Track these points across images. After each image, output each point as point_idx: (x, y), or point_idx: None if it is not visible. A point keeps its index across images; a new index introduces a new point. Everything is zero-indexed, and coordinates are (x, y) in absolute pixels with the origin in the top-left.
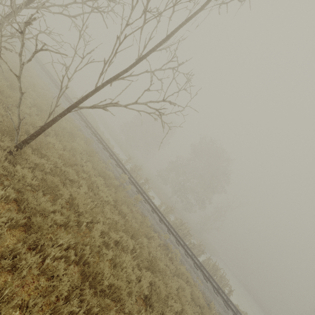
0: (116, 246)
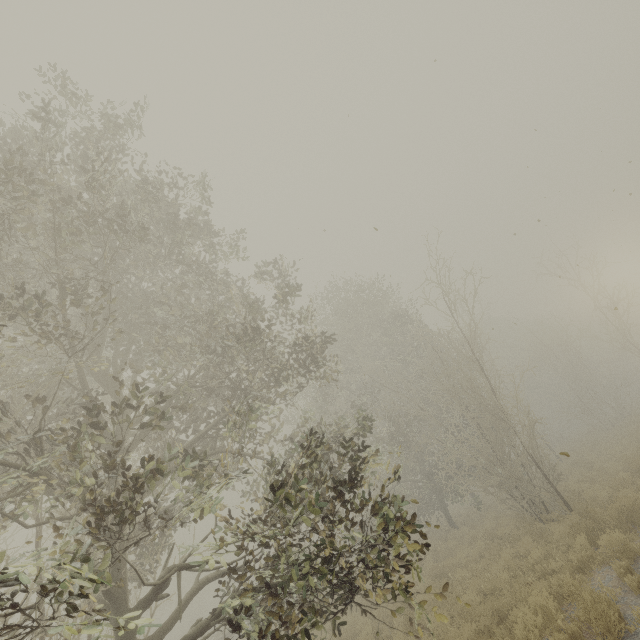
0: None
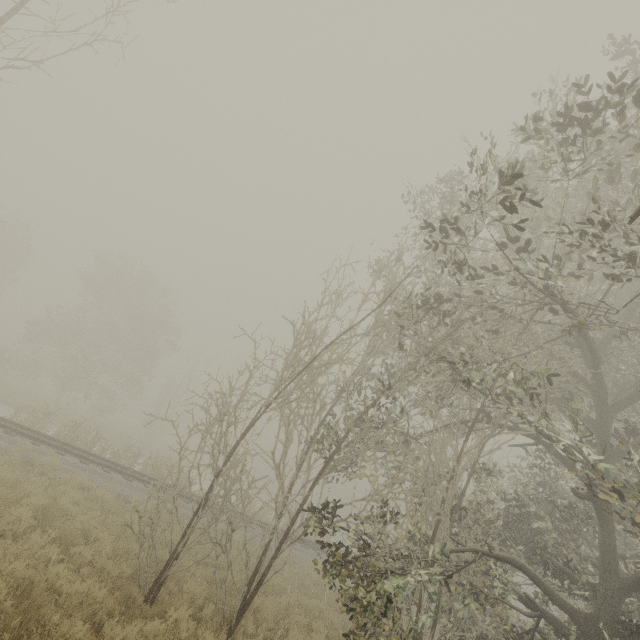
0: None
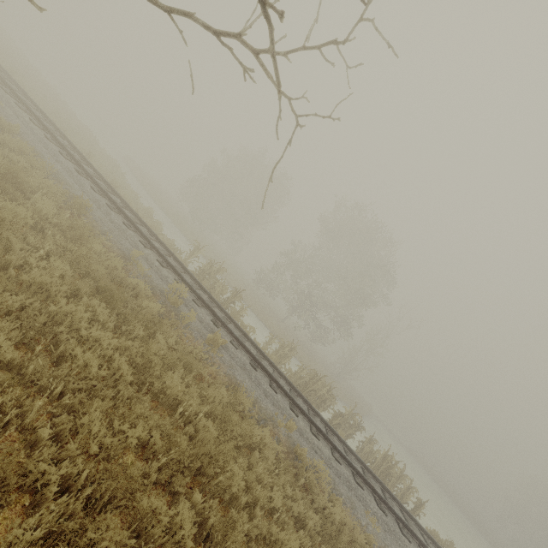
0: None
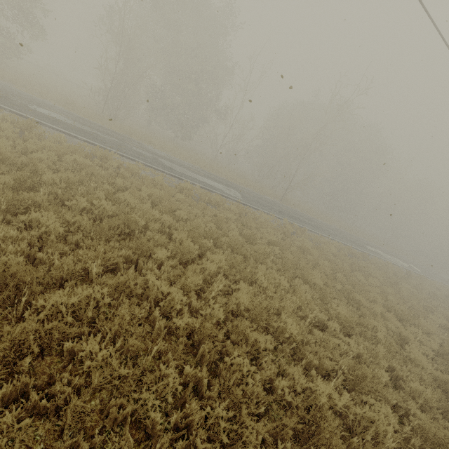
0: None
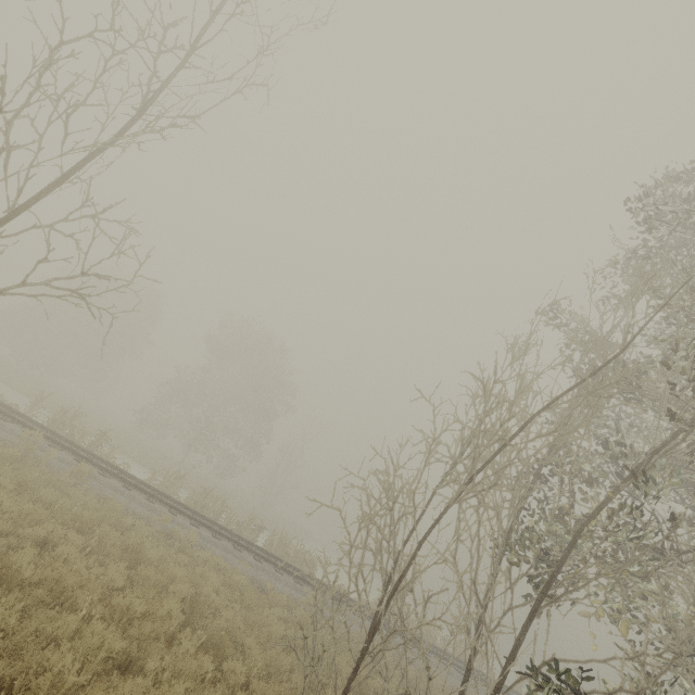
0: (41, 554)
